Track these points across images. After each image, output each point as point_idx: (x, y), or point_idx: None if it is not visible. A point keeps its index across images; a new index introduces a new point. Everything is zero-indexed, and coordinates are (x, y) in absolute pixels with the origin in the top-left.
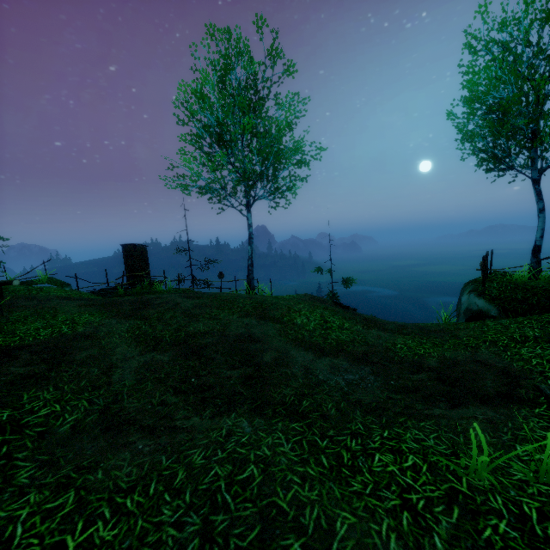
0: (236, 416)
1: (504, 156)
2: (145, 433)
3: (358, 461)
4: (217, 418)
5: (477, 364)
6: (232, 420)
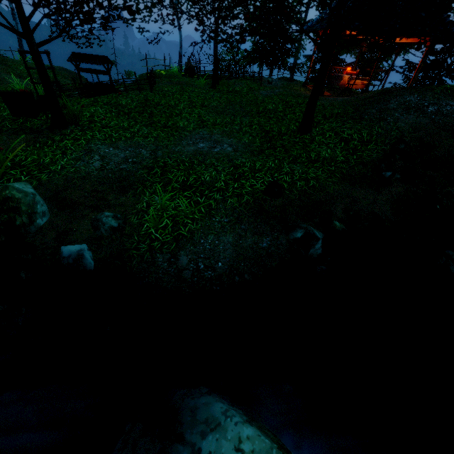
0: None
1: None
2: None
3: None
4: None
5: None
6: None
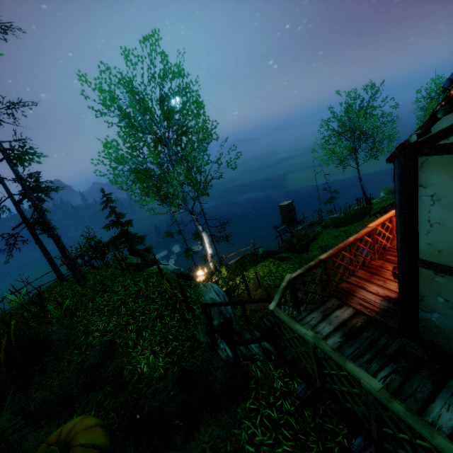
0: None
1: None
2: None
3: None
4: None
5: None
6: None
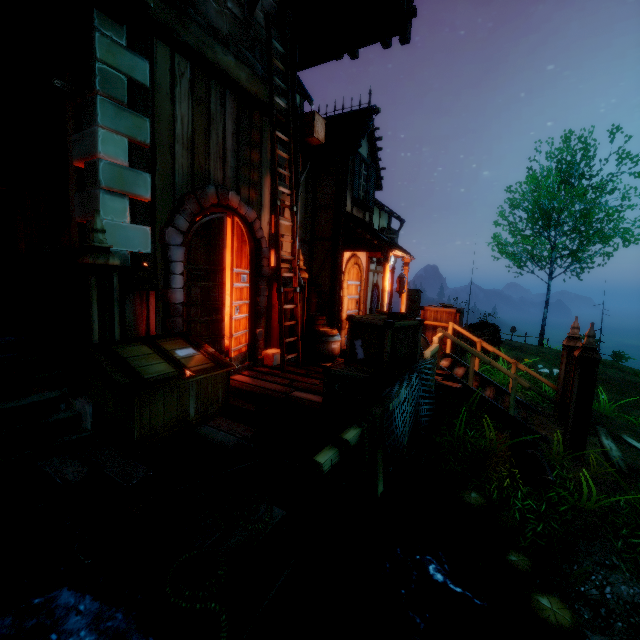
0: None
1: None
2: (633, 408)
3: None
4: None
5: None
6: None
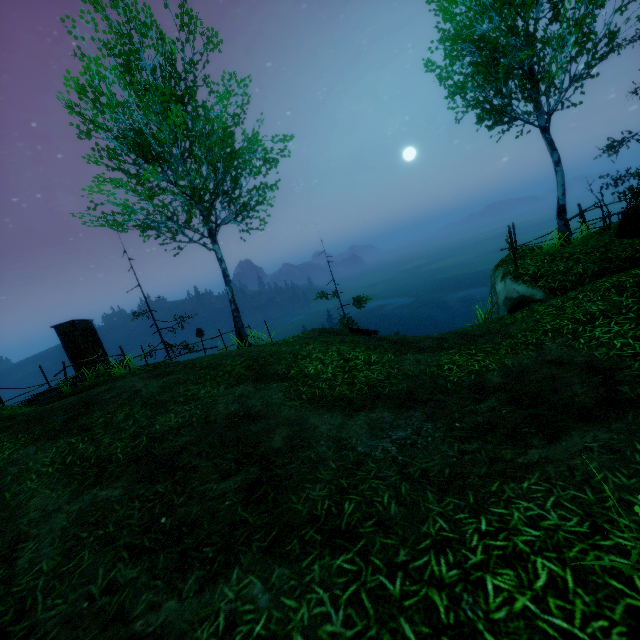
0: (240, 575)
1: (505, 106)
2: None
3: (464, 606)
4: (208, 591)
5: (551, 366)
6: (234, 587)
